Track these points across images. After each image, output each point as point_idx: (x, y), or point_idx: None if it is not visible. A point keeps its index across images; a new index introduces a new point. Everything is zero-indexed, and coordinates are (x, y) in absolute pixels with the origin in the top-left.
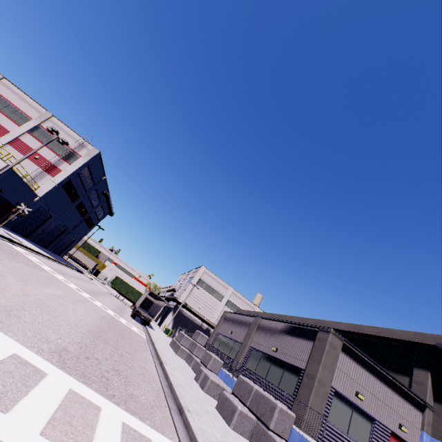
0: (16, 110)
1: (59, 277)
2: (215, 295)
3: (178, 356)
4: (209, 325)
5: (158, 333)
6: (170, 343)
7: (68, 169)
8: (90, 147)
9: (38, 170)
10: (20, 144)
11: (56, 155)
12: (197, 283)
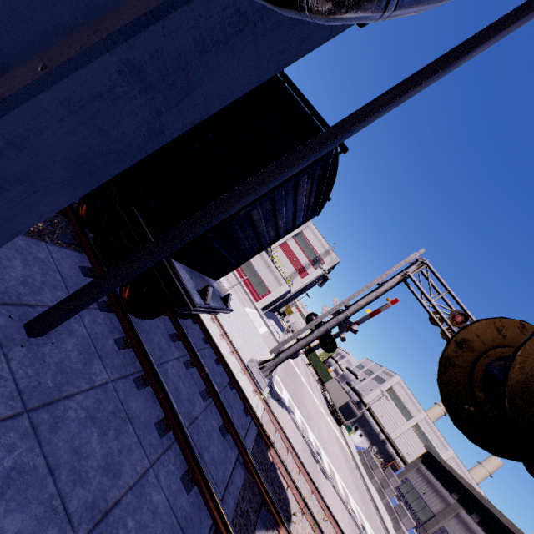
0: None
1: (305, 383)
2: (402, 411)
3: (371, 483)
4: (387, 439)
5: (347, 437)
6: (361, 460)
7: (313, 273)
8: (333, 255)
9: (293, 271)
10: (286, 247)
11: (307, 259)
12: (386, 390)
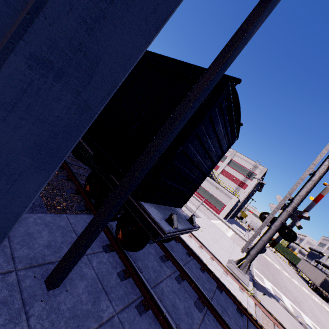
0: None
1: (279, 269)
2: None
3: None
4: None
5: None
6: None
7: (250, 184)
8: (260, 167)
9: (235, 186)
10: (224, 172)
11: (242, 175)
12: None
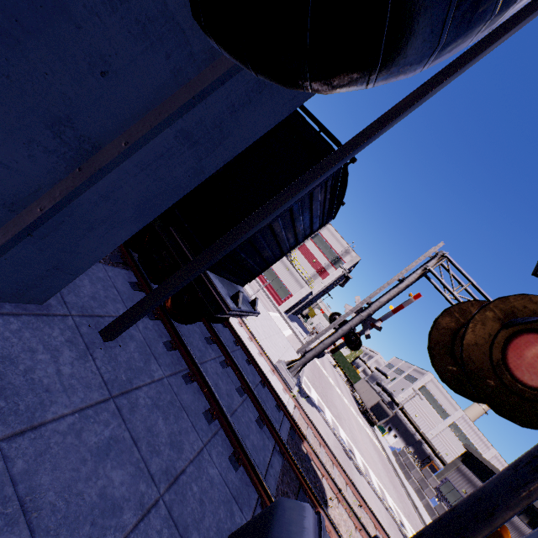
0: None
1: (333, 384)
2: (437, 409)
3: (409, 484)
4: (423, 439)
5: (380, 437)
6: (397, 460)
7: (333, 274)
8: (353, 254)
9: (313, 272)
10: (304, 249)
11: (326, 259)
12: (418, 388)
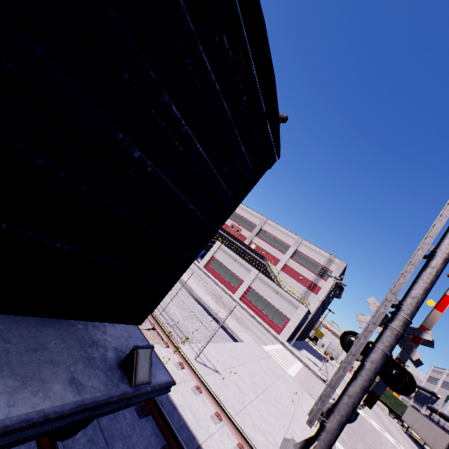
0: (279, 241)
1: (379, 429)
2: None
3: None
4: None
5: None
6: None
7: (325, 286)
8: (337, 261)
9: (304, 289)
10: (287, 269)
11: (312, 273)
12: None
